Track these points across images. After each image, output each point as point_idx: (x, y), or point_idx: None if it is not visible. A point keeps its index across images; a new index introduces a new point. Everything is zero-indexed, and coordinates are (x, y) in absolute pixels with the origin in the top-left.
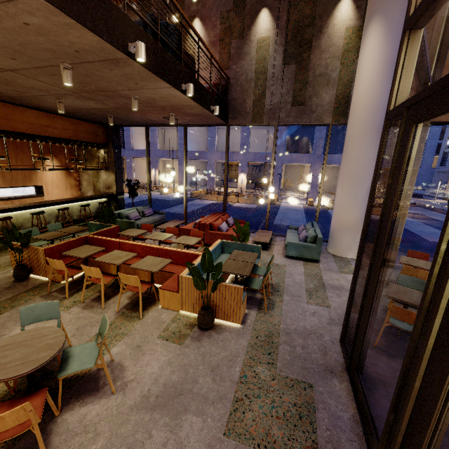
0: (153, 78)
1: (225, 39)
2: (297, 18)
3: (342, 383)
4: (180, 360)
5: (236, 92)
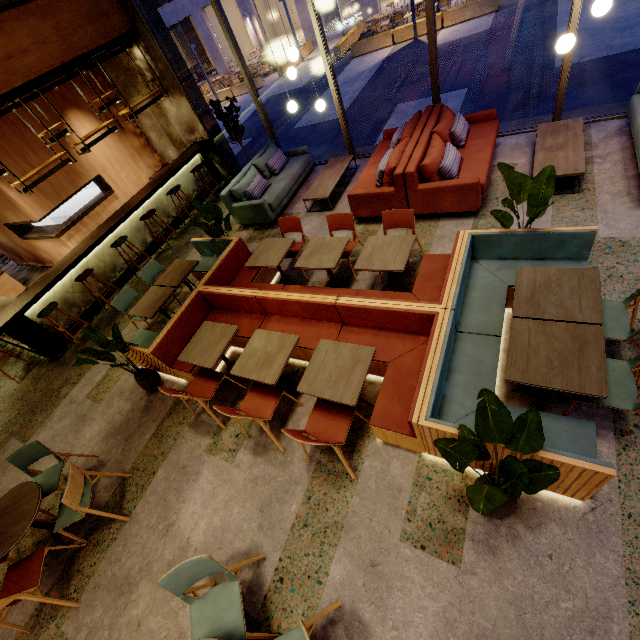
0: None
1: None
2: None
3: None
4: (469, 616)
5: None
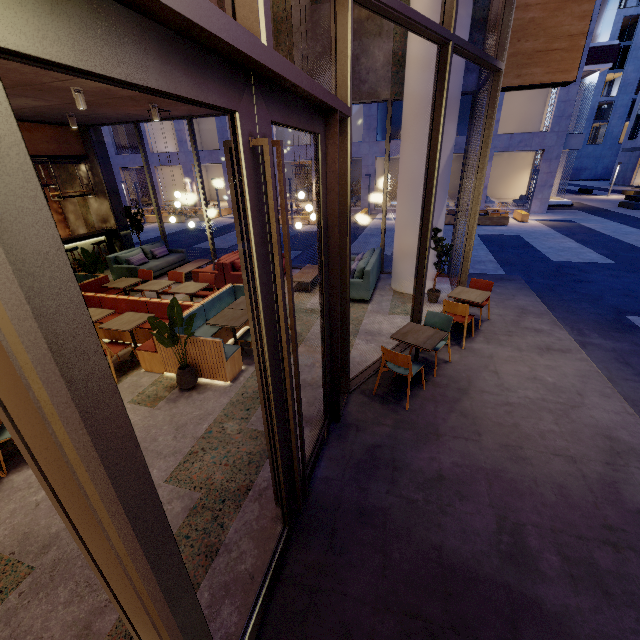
0: None
1: None
2: None
3: (312, 431)
4: (146, 422)
5: None
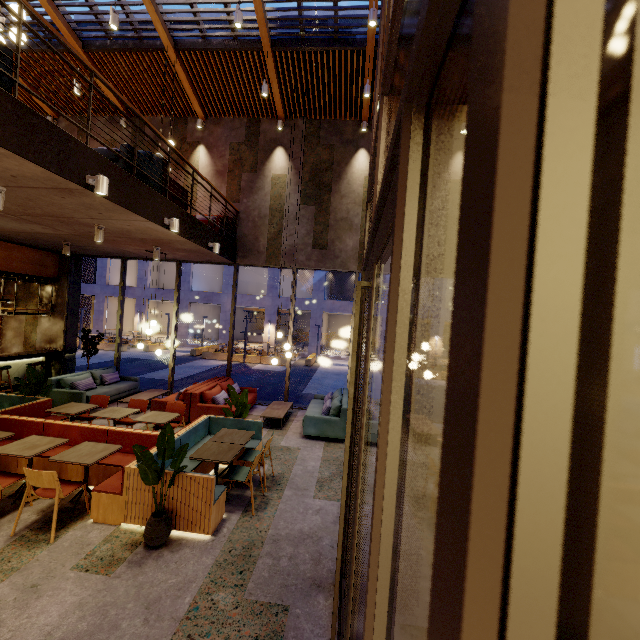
0: (122, 210)
1: (235, 171)
2: (315, 161)
3: (328, 599)
4: (100, 598)
5: (246, 227)
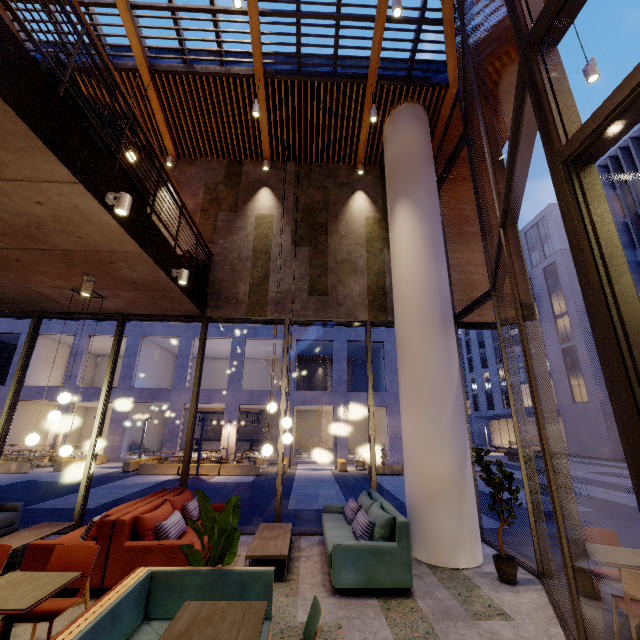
0: (21, 135)
1: (210, 210)
2: (307, 202)
3: None
4: None
5: (222, 272)
